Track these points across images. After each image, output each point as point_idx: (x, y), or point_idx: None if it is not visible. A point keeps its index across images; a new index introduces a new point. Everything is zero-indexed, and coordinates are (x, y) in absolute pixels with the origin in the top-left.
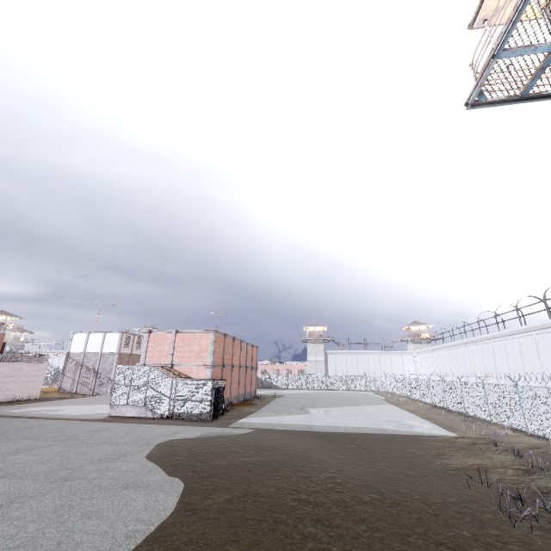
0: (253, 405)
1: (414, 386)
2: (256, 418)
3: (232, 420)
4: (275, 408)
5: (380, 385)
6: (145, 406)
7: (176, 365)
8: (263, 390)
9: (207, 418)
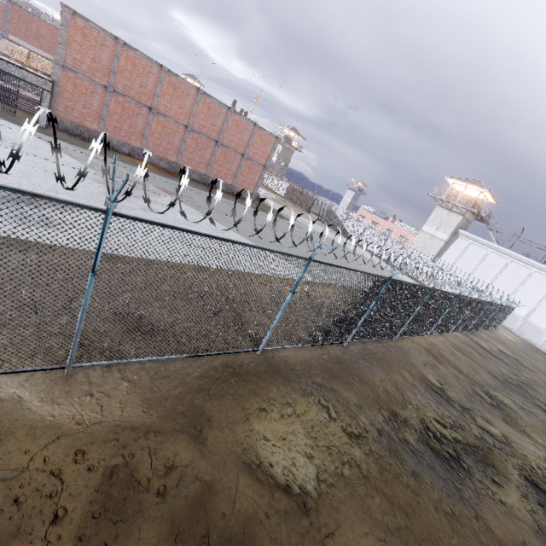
0: (166, 174)
1: (457, 311)
2: (11, 126)
3: None
4: None
5: None
6: None
7: None
8: (317, 223)
9: None
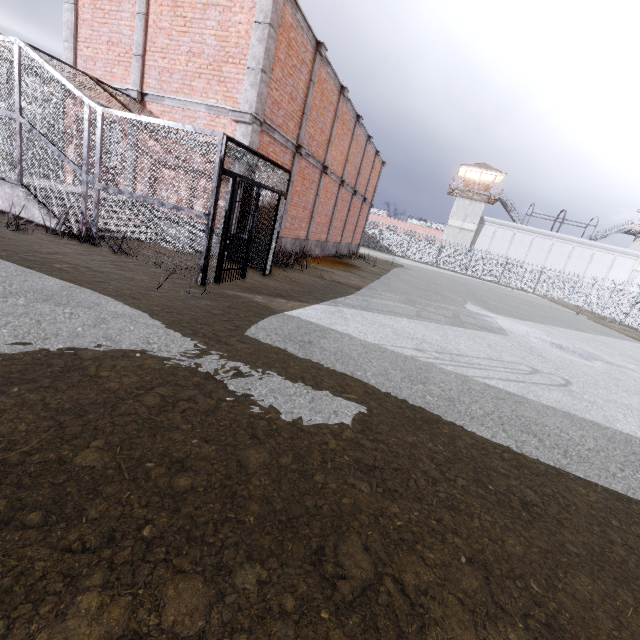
0: (353, 268)
1: None
2: (361, 316)
3: (282, 302)
4: (403, 289)
5: (560, 291)
6: (22, 186)
7: (150, 97)
8: (367, 249)
9: (195, 274)
